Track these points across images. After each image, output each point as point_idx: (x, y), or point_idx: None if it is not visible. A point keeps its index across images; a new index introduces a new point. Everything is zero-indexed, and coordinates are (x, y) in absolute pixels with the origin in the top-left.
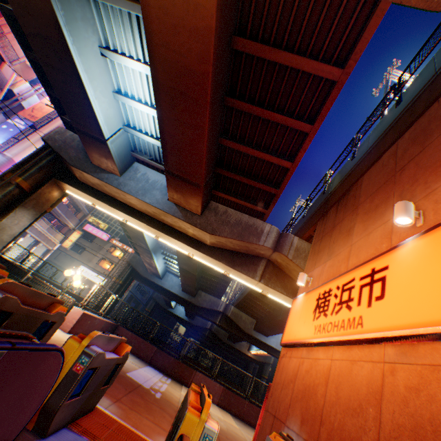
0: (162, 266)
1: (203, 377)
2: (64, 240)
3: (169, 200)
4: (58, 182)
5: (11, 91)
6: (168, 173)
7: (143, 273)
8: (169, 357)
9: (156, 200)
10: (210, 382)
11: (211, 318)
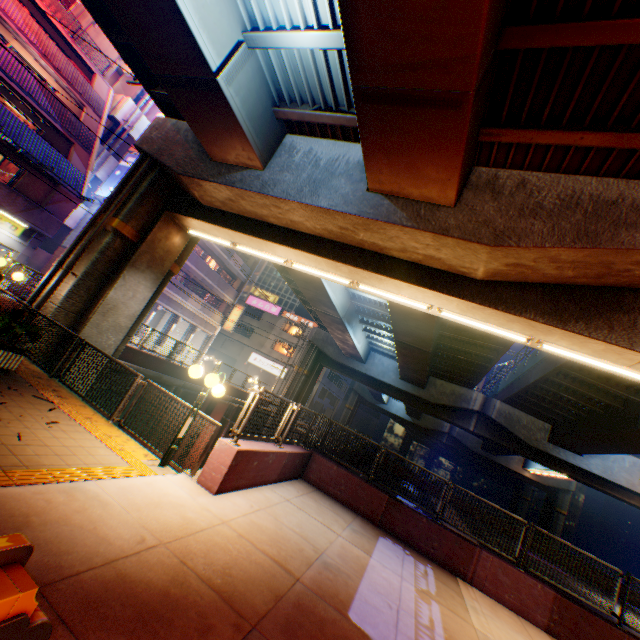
0: (362, 343)
1: (499, 566)
2: (224, 321)
3: (370, 191)
4: (174, 219)
5: (116, 121)
6: (362, 102)
7: (335, 357)
8: (415, 516)
9: (341, 197)
10: (517, 579)
11: (457, 422)
